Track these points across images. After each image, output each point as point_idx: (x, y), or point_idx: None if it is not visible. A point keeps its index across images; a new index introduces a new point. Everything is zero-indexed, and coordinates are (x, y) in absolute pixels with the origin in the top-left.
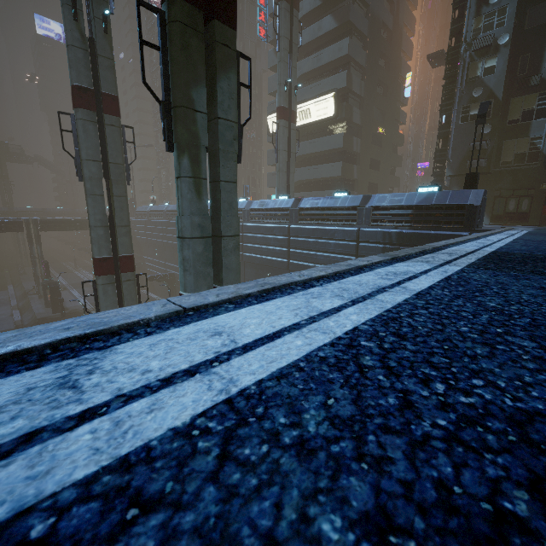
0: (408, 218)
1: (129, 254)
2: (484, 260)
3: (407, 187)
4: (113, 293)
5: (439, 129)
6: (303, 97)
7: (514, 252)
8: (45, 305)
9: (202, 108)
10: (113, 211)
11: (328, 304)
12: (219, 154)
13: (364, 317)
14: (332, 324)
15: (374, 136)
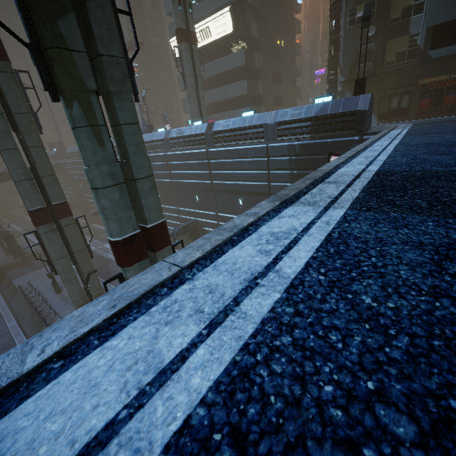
0: (308, 130)
1: (62, 201)
2: (367, 191)
3: (308, 95)
4: (57, 238)
5: (330, 35)
6: (200, 15)
7: (395, 171)
8: (5, 253)
9: (79, 46)
10: (33, 162)
11: (177, 342)
12: (112, 96)
13: (209, 377)
14: (159, 414)
15: (274, 48)
